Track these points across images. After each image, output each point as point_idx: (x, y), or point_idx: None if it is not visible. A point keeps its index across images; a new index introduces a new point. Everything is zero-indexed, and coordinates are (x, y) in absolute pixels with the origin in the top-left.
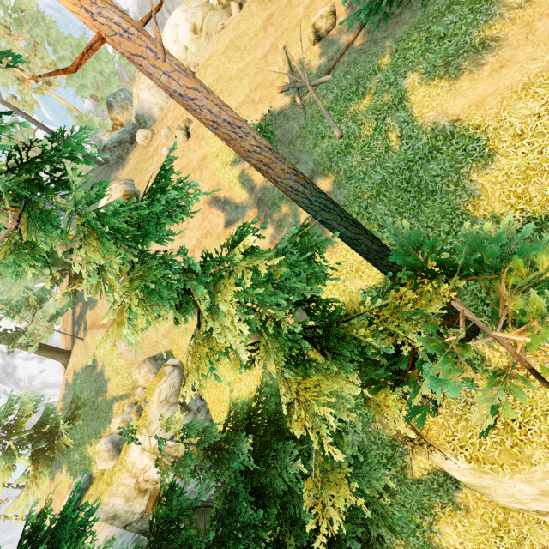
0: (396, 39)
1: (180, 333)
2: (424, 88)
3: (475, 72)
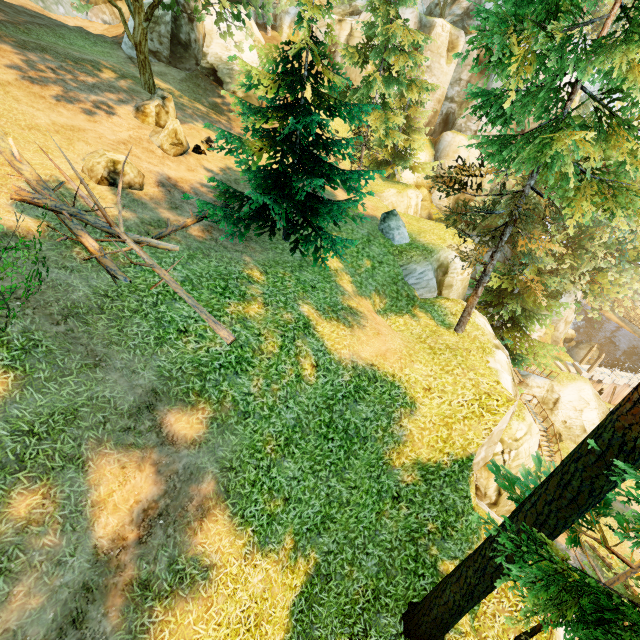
0: (257, 260)
1: None
2: (328, 324)
3: (363, 329)
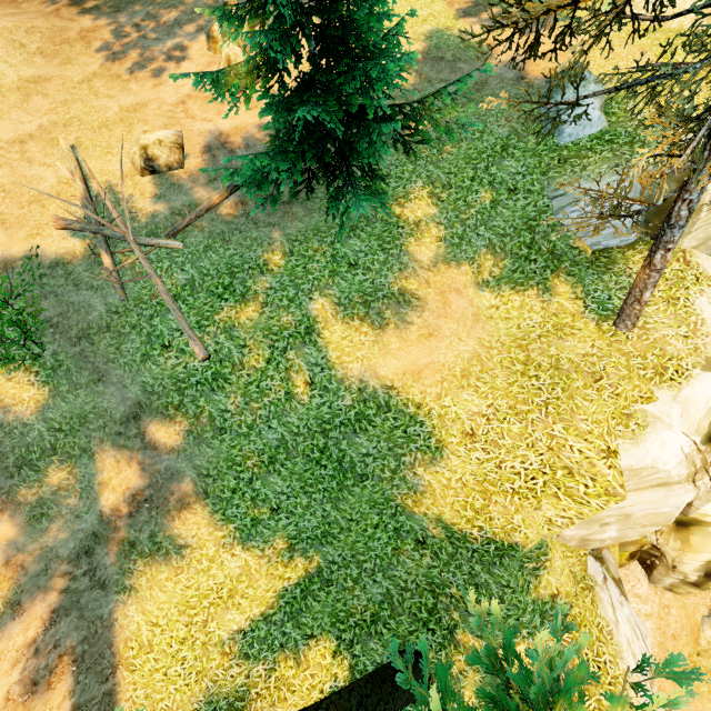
0: (289, 234)
1: None
2: (341, 326)
3: (403, 329)
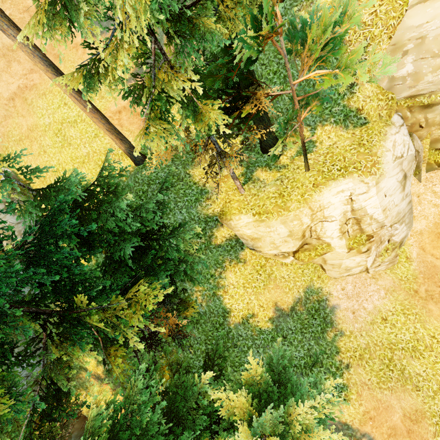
0: None
1: (16, 141)
2: None
3: None
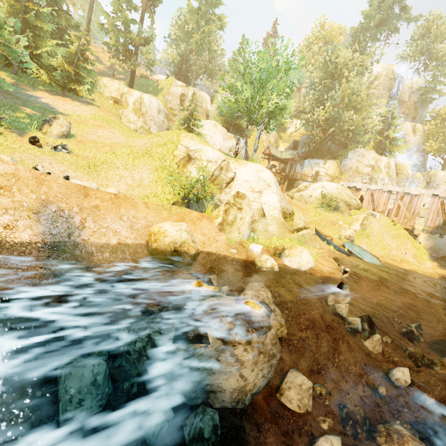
0: None
1: None
2: None
3: None
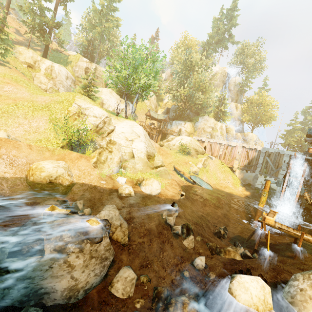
0: None
1: None
2: None
3: None
